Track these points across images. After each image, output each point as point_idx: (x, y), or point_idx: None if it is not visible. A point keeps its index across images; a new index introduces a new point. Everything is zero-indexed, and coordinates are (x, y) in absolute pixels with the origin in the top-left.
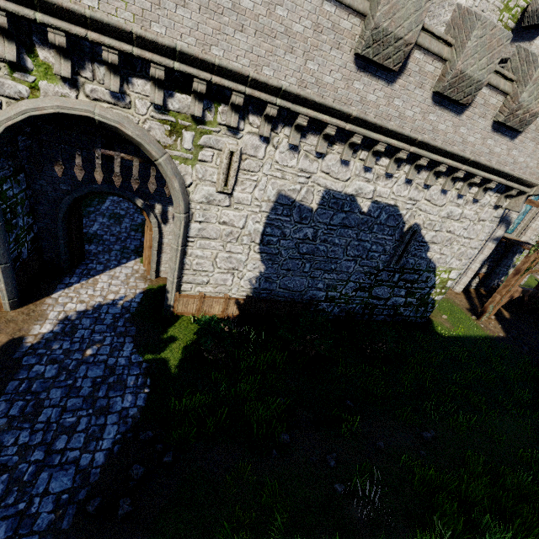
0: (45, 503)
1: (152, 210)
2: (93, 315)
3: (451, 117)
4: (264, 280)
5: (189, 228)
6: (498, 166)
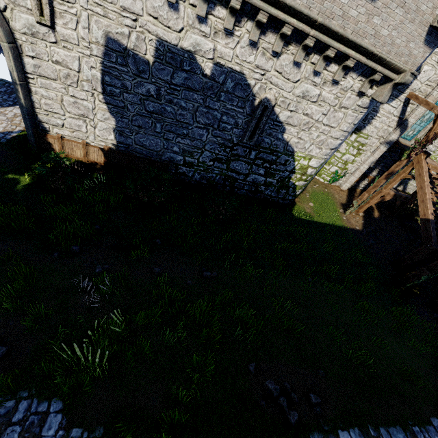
0: None
1: None
2: None
3: None
4: (119, 134)
5: (24, 63)
6: (354, 36)
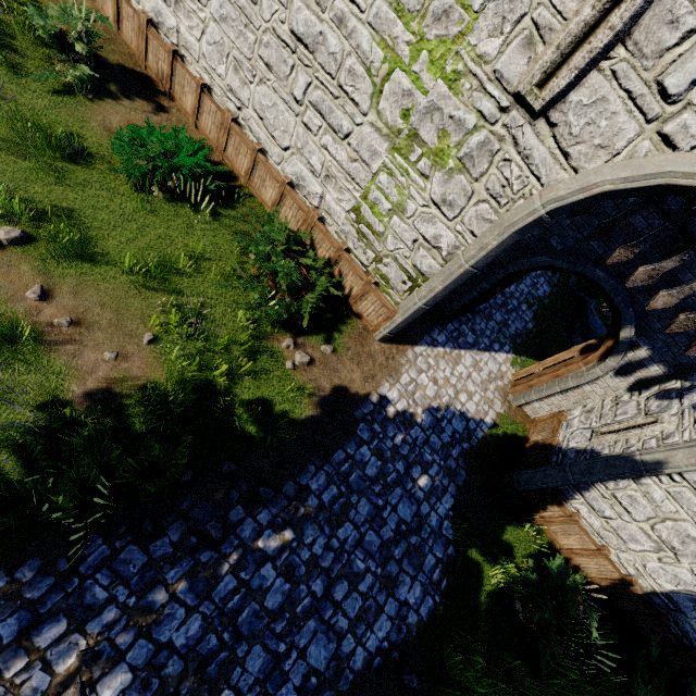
0: (298, 668)
1: (627, 349)
2: (436, 412)
3: None
4: (692, 597)
5: None
6: None
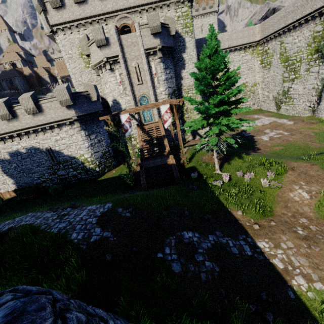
0: None
1: None
2: None
3: (16, 121)
4: (16, 183)
5: None
6: (47, 122)
